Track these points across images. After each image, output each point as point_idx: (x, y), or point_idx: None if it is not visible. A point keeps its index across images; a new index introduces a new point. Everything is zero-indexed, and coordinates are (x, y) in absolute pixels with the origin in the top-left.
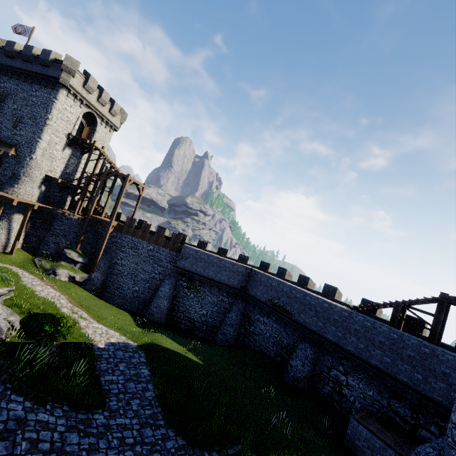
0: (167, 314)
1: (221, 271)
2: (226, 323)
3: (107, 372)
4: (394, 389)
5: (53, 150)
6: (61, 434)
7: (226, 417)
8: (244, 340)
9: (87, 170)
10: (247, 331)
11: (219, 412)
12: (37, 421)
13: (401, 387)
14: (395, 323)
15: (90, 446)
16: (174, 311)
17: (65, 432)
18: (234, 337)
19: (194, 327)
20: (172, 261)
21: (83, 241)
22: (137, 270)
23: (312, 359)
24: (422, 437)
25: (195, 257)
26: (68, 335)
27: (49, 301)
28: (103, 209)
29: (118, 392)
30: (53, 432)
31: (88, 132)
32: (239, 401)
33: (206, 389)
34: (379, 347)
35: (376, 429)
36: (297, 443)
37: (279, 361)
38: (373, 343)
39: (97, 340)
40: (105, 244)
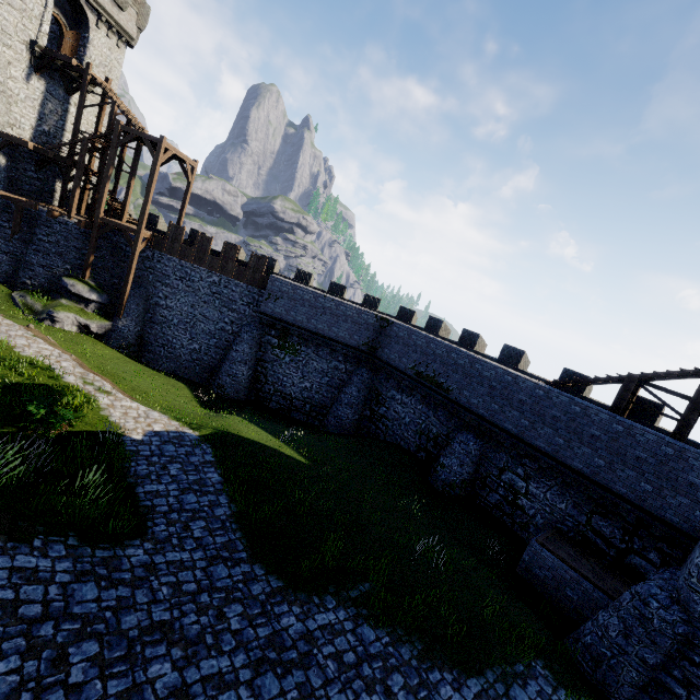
0: (247, 387)
1: (335, 321)
2: (343, 401)
3: (149, 478)
4: (601, 502)
5: (6, 79)
6: (64, 588)
7: (346, 543)
8: (370, 426)
9: (84, 130)
10: (375, 414)
11: (335, 536)
12: (14, 570)
13: (614, 501)
14: (621, 408)
15: (120, 602)
16: (259, 382)
17: (71, 583)
18: (354, 422)
19: (291, 406)
20: (253, 302)
21: (95, 264)
22: (195, 317)
23: (476, 457)
24: (633, 565)
25: (291, 297)
26: (76, 419)
27: (41, 364)
28: (123, 206)
29: (169, 511)
30: (48, 585)
31: (74, 43)
32: (364, 518)
33: (313, 501)
34: (589, 443)
35: (567, 555)
36: (452, 576)
37: (423, 458)
38: (580, 438)
39: (130, 428)
40: (133, 271)
